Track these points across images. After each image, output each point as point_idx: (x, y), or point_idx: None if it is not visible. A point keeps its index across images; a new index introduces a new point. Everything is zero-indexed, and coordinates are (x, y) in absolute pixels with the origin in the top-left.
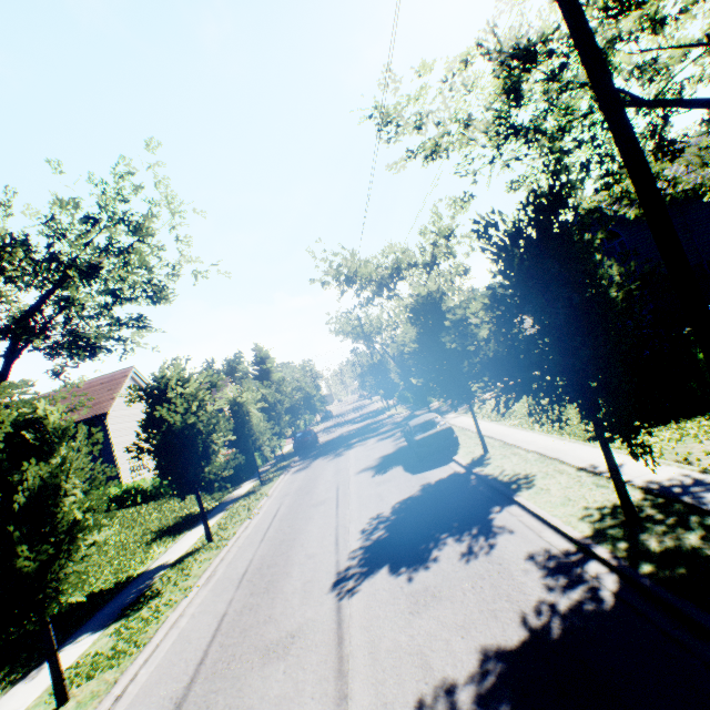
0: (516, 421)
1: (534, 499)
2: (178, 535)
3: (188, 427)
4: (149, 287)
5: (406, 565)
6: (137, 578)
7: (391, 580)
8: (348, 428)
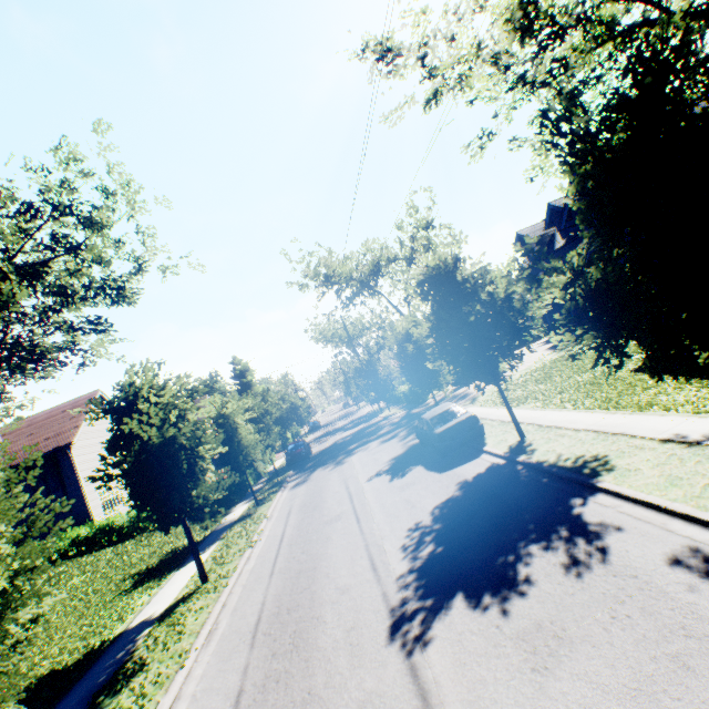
0: (538, 403)
1: (627, 483)
2: (163, 577)
3: (166, 443)
4: (107, 283)
5: (488, 591)
6: (113, 643)
7: (476, 617)
8: (342, 435)
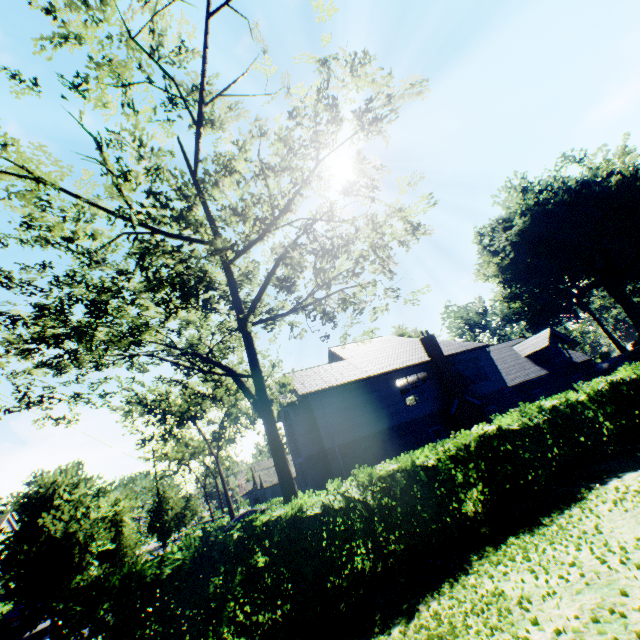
0: None
1: None
2: None
3: None
4: None
5: None
6: None
7: None
8: None
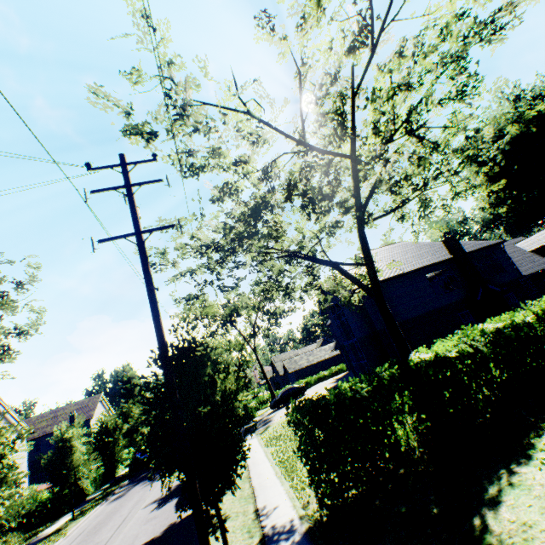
0: (276, 447)
1: None
2: None
3: None
4: None
5: None
6: None
7: None
8: None
